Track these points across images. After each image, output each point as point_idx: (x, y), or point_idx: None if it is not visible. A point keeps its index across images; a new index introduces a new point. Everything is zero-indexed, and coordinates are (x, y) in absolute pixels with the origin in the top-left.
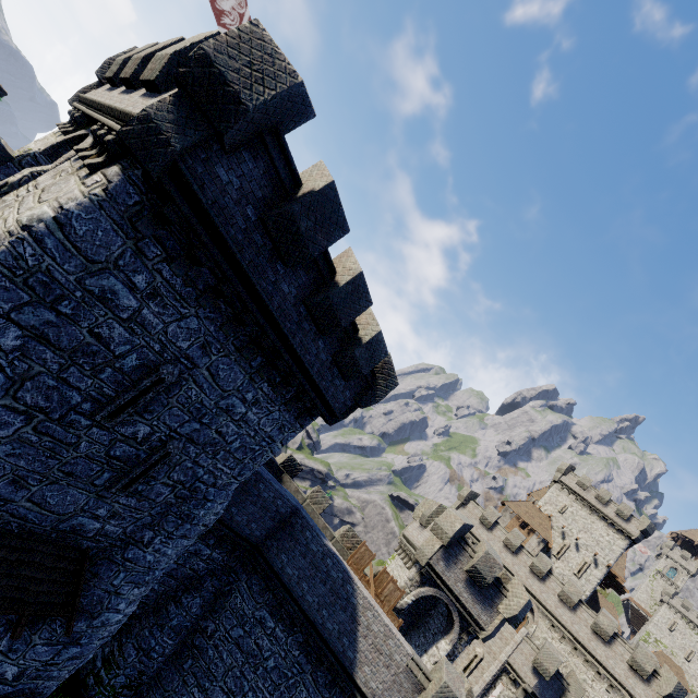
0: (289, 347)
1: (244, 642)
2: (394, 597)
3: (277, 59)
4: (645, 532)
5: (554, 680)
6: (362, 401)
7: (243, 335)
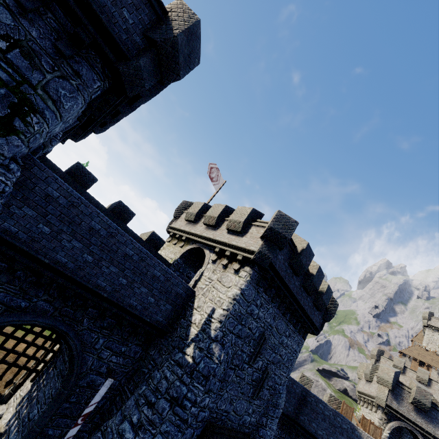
0: (300, 306)
1: None
2: (377, 434)
3: (289, 219)
4: None
5: None
6: (327, 318)
7: (283, 307)
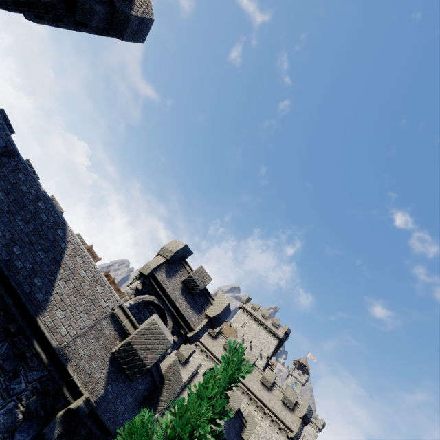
0: None
1: None
2: None
3: None
4: (286, 333)
5: (237, 418)
6: (118, 2)
7: None
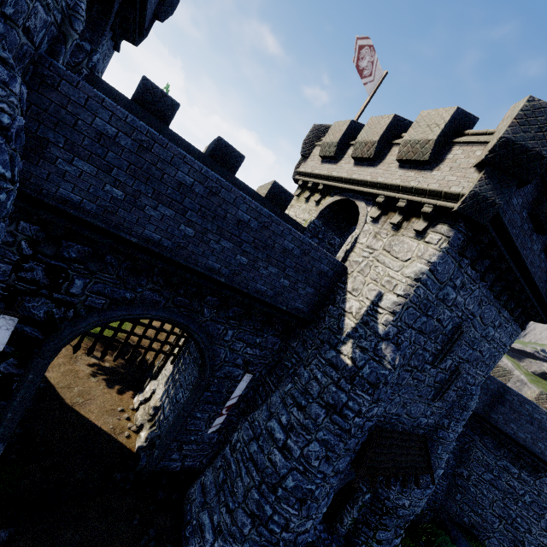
0: (530, 283)
1: (497, 483)
2: None
3: None
4: None
5: None
6: None
7: (498, 287)
